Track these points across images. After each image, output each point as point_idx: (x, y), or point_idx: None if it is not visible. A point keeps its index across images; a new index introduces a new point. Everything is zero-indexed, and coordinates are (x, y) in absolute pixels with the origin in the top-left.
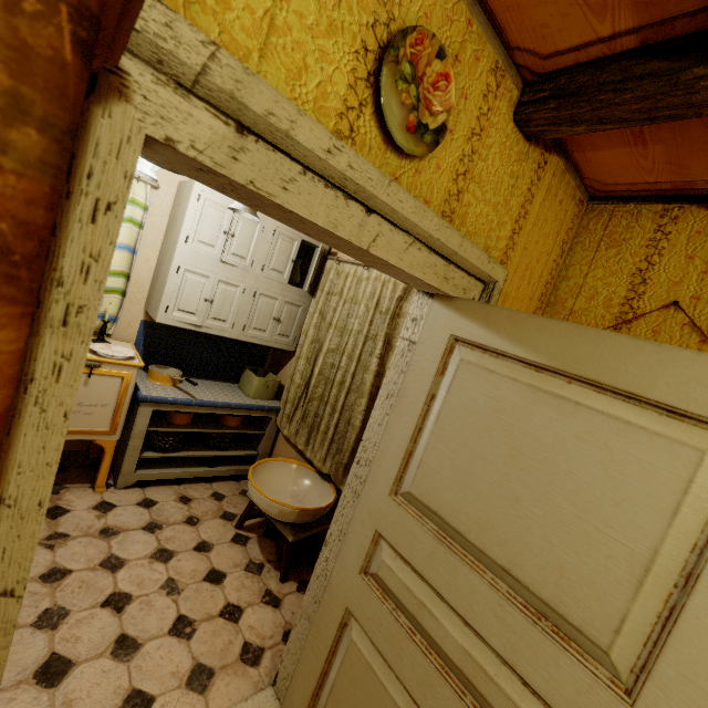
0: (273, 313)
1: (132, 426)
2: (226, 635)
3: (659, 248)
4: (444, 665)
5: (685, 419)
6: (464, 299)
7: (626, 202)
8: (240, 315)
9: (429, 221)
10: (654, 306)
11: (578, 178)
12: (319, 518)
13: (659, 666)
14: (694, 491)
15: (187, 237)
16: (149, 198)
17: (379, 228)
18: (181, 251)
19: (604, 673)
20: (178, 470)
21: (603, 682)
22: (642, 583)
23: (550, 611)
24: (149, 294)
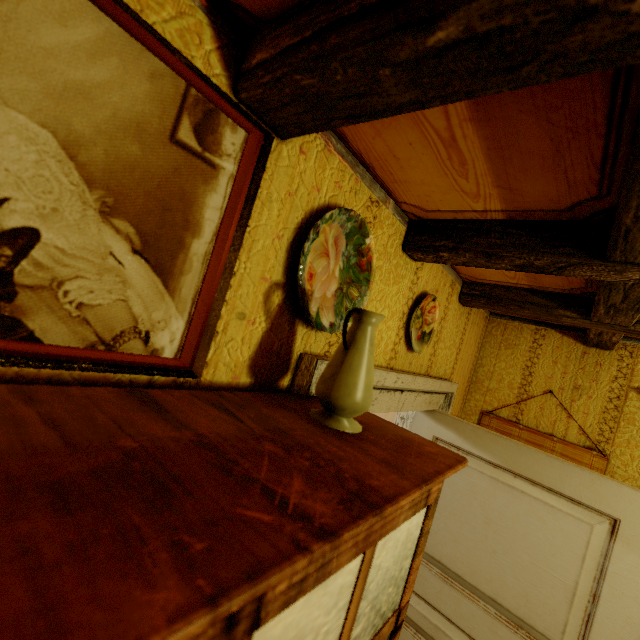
0: None
1: None
2: None
3: (537, 353)
4: None
5: (580, 505)
6: (439, 412)
7: (513, 320)
8: None
9: (428, 384)
10: (538, 391)
11: None
12: None
13: None
14: (590, 547)
15: None
16: None
17: (405, 397)
18: None
19: None
20: None
21: None
22: (572, 602)
23: (524, 623)
24: None
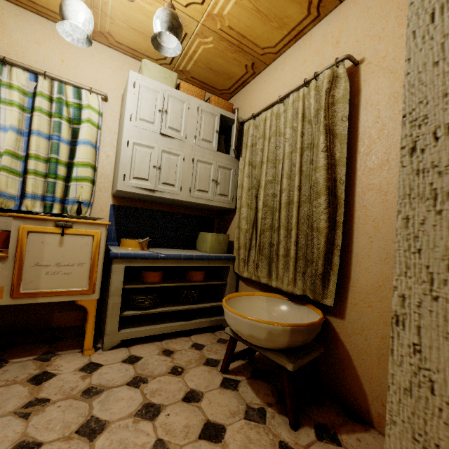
0: (211, 176)
1: (109, 285)
2: None
3: None
4: None
5: None
6: None
7: None
8: (185, 180)
9: None
10: None
11: None
12: (309, 343)
13: None
14: None
15: (130, 116)
16: (101, 106)
17: None
18: (128, 128)
19: None
20: (157, 326)
21: None
22: None
23: None
24: (113, 181)
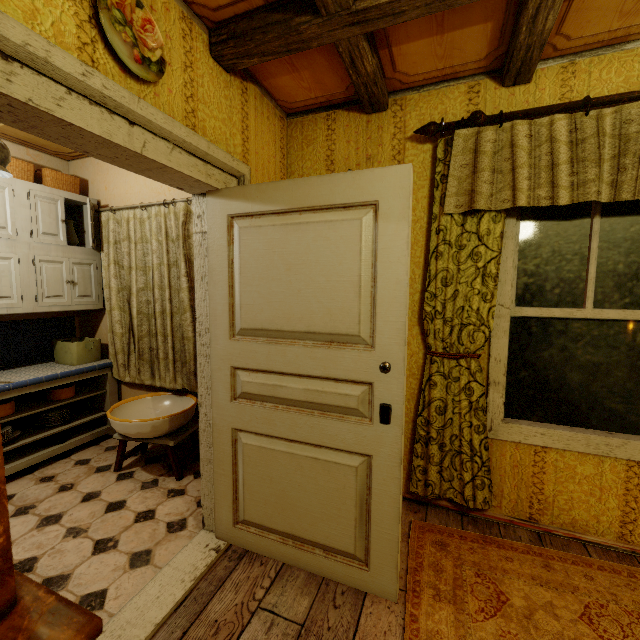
0: (64, 277)
1: None
2: (148, 529)
3: (333, 140)
4: (299, 409)
5: (351, 209)
6: (226, 188)
7: (307, 115)
8: (26, 288)
9: (179, 130)
10: None
11: (273, 101)
12: (189, 423)
13: (377, 324)
14: (364, 239)
15: None
16: None
17: (144, 137)
18: None
19: (362, 347)
20: (24, 460)
21: (362, 350)
22: (360, 294)
23: (333, 336)
24: None
